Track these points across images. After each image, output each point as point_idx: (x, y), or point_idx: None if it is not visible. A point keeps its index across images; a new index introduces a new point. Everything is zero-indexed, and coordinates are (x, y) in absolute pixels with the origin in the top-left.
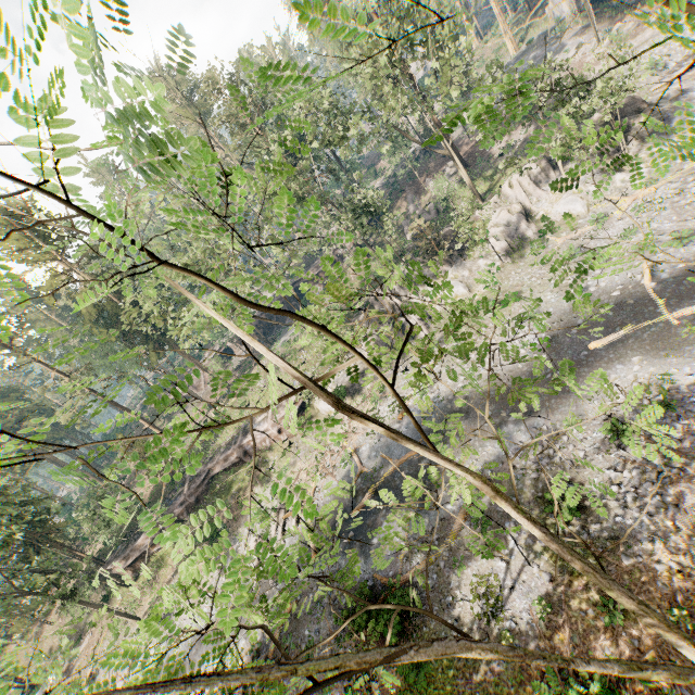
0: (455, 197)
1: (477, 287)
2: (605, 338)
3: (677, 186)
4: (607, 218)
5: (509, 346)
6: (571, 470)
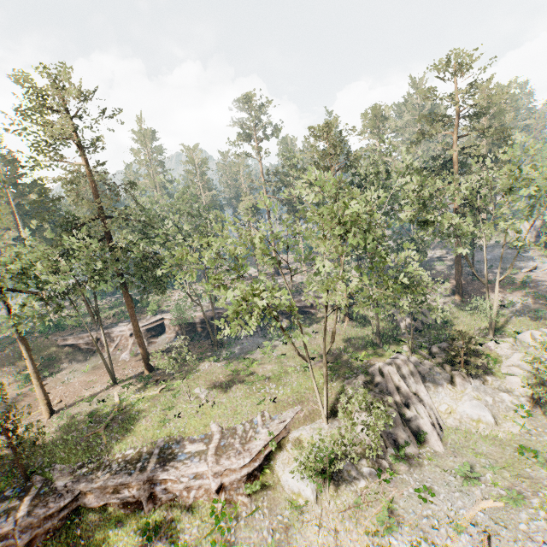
0: (452, 315)
1: (504, 422)
2: None
3: None
4: None
5: None
6: None
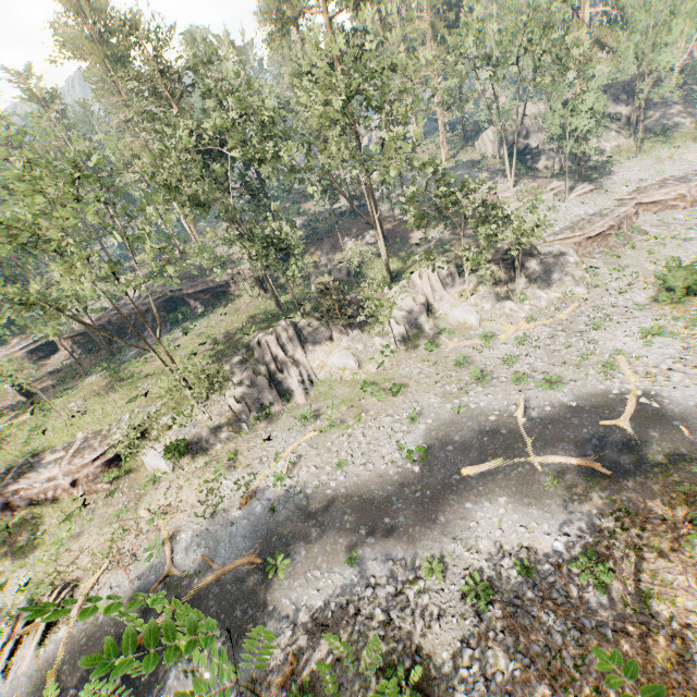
0: (368, 265)
1: (367, 364)
2: (477, 465)
3: (550, 330)
4: (494, 339)
5: (385, 445)
6: (422, 633)
